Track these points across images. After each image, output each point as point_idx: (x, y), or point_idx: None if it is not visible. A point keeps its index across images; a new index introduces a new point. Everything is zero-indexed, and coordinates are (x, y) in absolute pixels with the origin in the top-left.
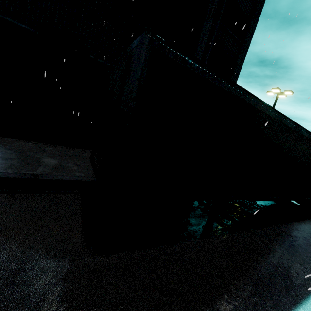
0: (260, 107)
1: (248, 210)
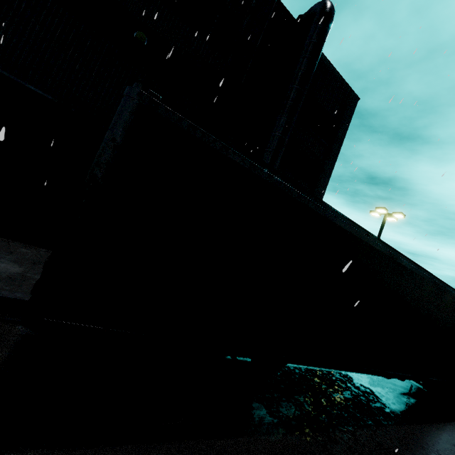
0: (323, 212)
1: (333, 392)
